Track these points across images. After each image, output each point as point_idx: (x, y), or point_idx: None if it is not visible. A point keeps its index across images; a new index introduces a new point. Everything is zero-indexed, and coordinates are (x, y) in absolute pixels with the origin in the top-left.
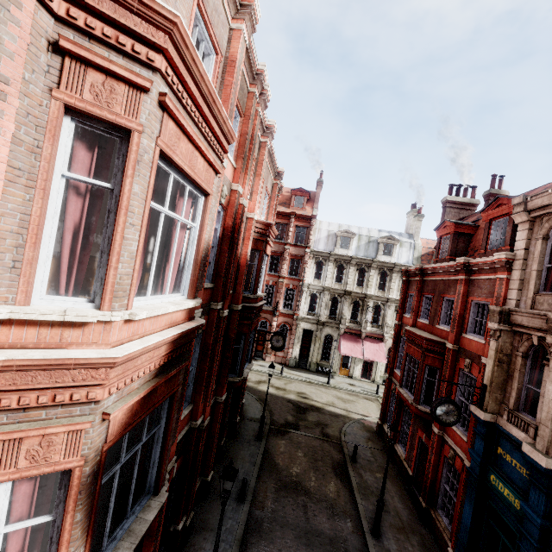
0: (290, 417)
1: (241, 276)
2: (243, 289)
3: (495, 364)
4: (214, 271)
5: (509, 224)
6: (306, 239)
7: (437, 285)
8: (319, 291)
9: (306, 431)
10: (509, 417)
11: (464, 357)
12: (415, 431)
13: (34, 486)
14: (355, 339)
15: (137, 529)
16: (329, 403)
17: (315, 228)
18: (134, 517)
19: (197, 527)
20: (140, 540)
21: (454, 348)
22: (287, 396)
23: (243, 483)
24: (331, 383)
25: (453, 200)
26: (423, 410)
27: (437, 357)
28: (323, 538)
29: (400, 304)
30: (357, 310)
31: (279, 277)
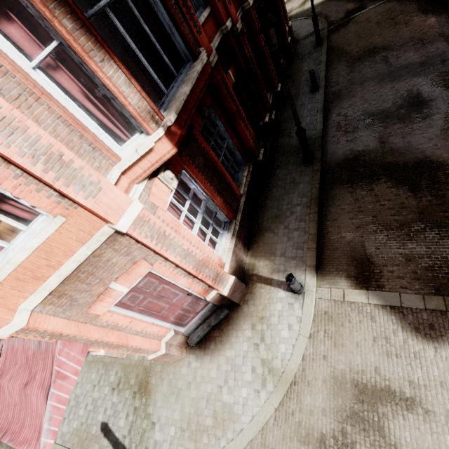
0: (351, 6)
1: None
2: None
3: None
4: None
5: None
6: None
7: None
8: None
9: (376, 3)
10: None
11: None
12: None
13: (22, 28)
14: None
15: (188, 78)
16: None
17: None
18: (184, 76)
19: (284, 121)
20: (203, 93)
21: None
22: None
23: (311, 75)
24: None
25: None
26: None
27: None
28: (411, 67)
29: None
30: None
31: None
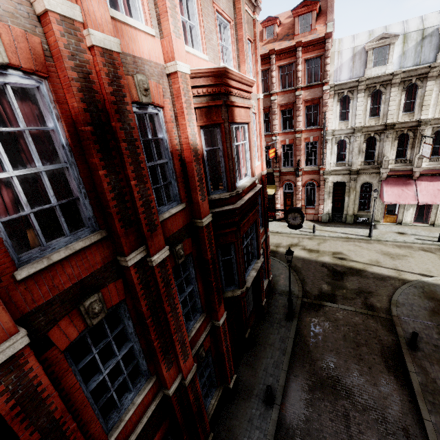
0: (324, 286)
1: (191, 178)
2: (206, 193)
3: None
4: (93, 209)
5: None
6: (322, 73)
7: None
8: (348, 136)
9: (345, 303)
10: None
11: None
12: None
13: None
14: (404, 182)
15: None
16: (371, 262)
17: (332, 53)
18: None
19: (223, 437)
20: None
21: None
22: (321, 259)
23: (267, 392)
24: (373, 235)
25: None
26: None
27: None
28: None
29: None
30: (405, 145)
31: (296, 132)
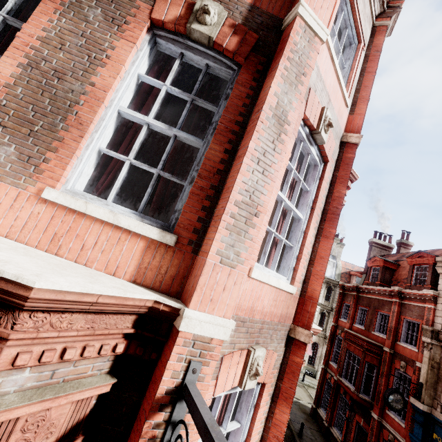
0: None
1: None
2: None
3: (429, 368)
4: None
5: (429, 271)
6: None
7: (372, 302)
8: None
9: None
10: (441, 409)
11: (399, 360)
12: (352, 416)
13: None
14: None
15: None
16: None
17: None
18: None
19: None
20: None
21: (391, 352)
22: None
23: None
24: None
25: (377, 242)
26: (364, 398)
27: (375, 356)
28: None
29: (337, 310)
30: None
31: None
